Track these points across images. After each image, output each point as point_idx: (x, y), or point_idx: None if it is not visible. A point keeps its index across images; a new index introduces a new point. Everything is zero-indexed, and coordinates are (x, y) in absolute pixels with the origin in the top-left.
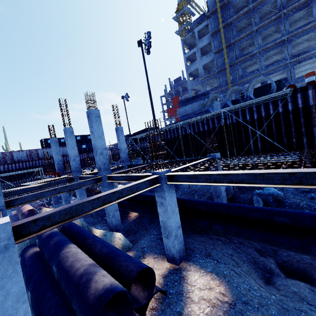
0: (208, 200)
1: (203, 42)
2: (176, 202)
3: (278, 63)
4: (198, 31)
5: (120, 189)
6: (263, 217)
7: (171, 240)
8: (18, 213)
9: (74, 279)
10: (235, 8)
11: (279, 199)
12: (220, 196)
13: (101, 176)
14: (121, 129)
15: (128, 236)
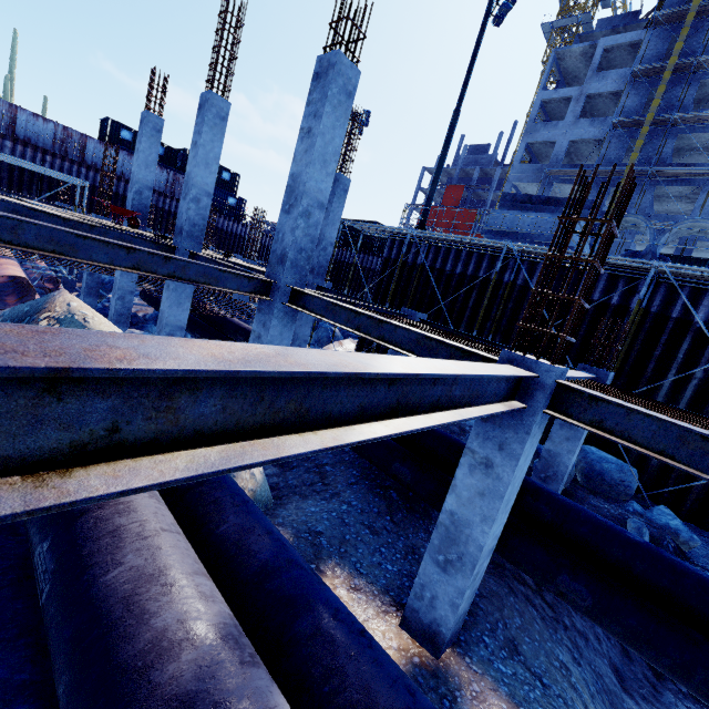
0: None
1: (603, 81)
2: (523, 476)
3: None
4: (605, 48)
5: (468, 376)
6: None
7: (457, 584)
8: None
9: (139, 707)
10: None
11: (683, 551)
12: (555, 481)
13: (275, 281)
14: (346, 185)
15: None
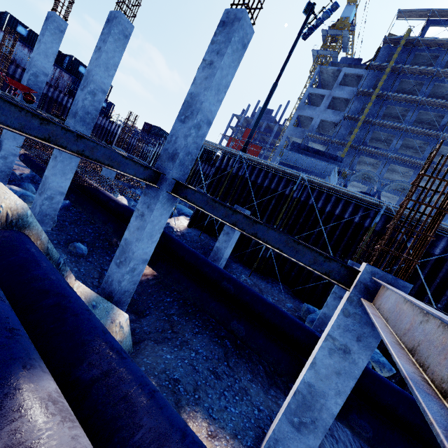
0: None
1: (342, 91)
2: None
3: None
4: (345, 73)
5: None
6: None
7: (308, 442)
8: None
9: None
10: (399, 85)
11: (385, 376)
12: None
13: (165, 173)
14: None
15: None
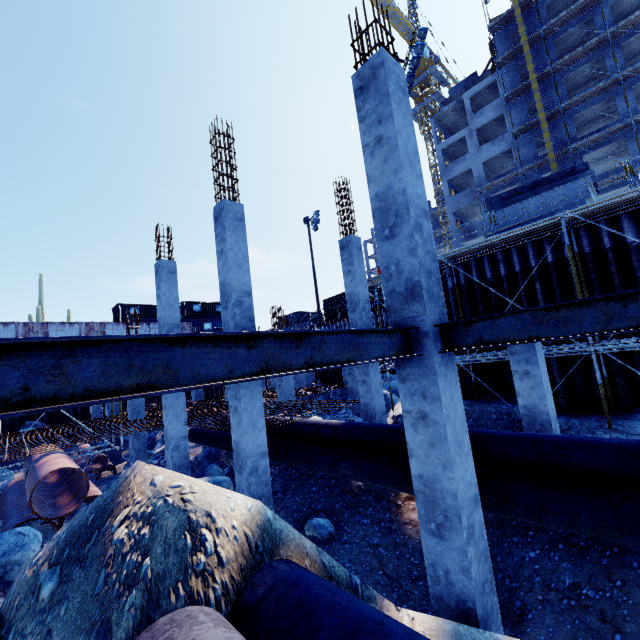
0: None
1: (483, 116)
2: None
3: None
4: (469, 98)
5: None
6: None
7: None
8: (25, 478)
9: None
10: (556, 49)
11: None
12: None
13: (417, 326)
14: (358, 243)
15: None
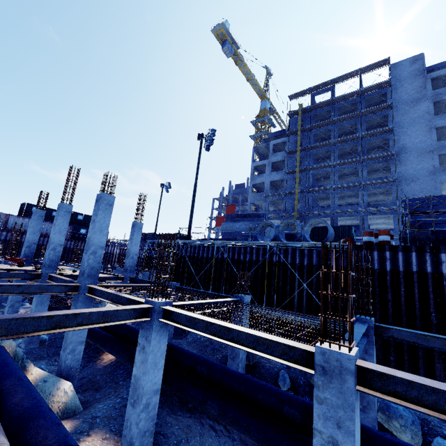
0: (222, 360)
1: (276, 157)
2: (164, 350)
3: (351, 207)
4: (274, 144)
5: (87, 312)
6: (271, 403)
7: (137, 411)
8: None
9: None
10: (316, 137)
11: (312, 383)
12: (237, 358)
13: (80, 284)
14: (141, 226)
15: (83, 393)
